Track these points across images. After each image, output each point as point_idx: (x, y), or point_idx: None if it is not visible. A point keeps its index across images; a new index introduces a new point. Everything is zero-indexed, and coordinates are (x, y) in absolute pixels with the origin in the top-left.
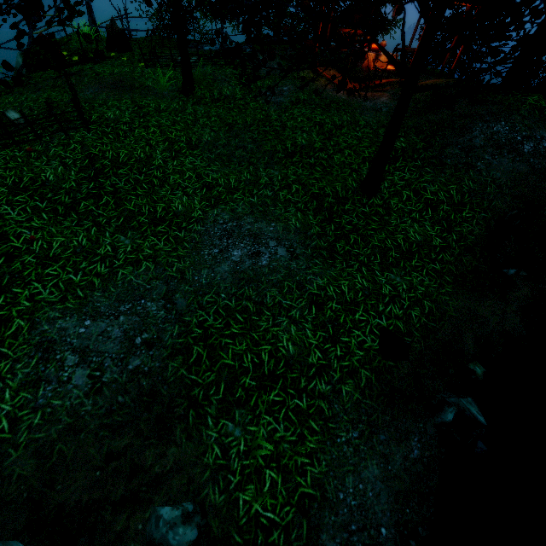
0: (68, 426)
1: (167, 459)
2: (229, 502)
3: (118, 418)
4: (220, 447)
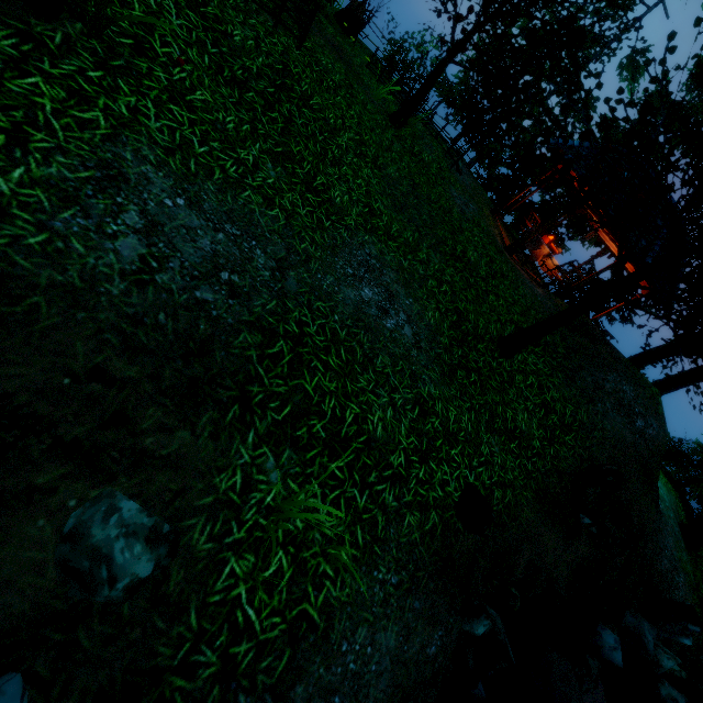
0: (71, 287)
1: (170, 440)
2: (213, 557)
3: (143, 336)
4: (244, 478)
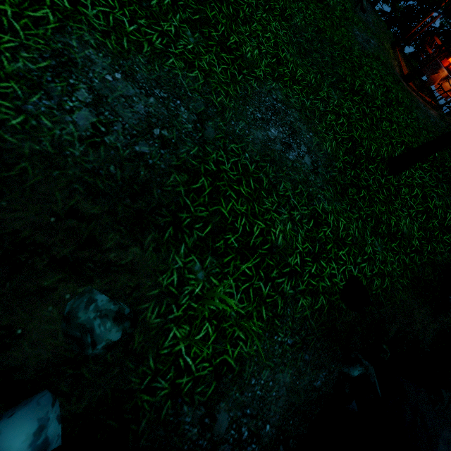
0: (46, 153)
1: (126, 254)
2: (161, 327)
3: (100, 184)
4: (179, 277)
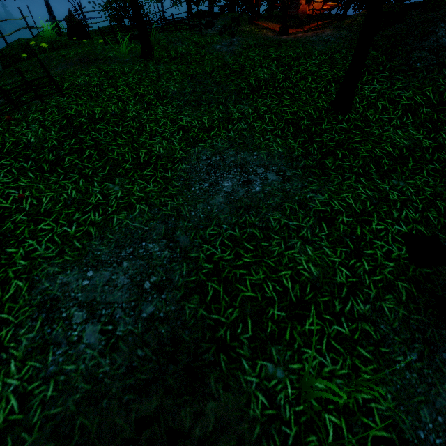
0: (87, 393)
1: (207, 417)
2: None
3: (141, 376)
4: (264, 394)
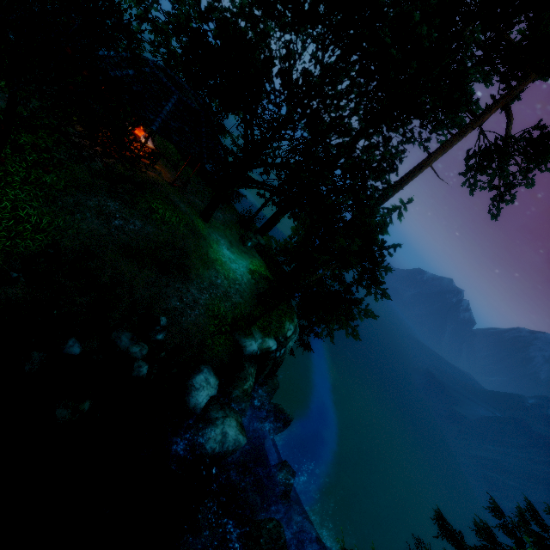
0: None
1: None
2: None
3: None
4: None
